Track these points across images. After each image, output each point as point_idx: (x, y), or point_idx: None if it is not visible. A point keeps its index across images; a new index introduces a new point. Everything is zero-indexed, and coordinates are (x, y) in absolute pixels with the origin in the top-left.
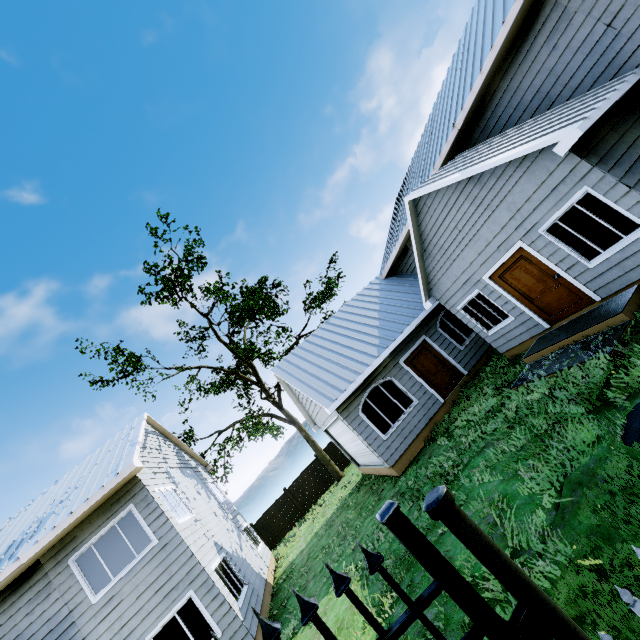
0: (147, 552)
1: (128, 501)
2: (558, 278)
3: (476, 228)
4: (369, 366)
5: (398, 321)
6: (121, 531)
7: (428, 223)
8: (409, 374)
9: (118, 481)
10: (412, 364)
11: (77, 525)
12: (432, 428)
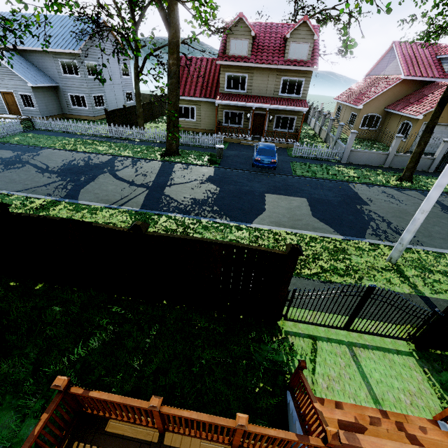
0: None
1: None
2: (17, 105)
3: (4, 78)
4: None
5: None
6: None
7: None
8: None
9: None
10: None
11: None
12: None
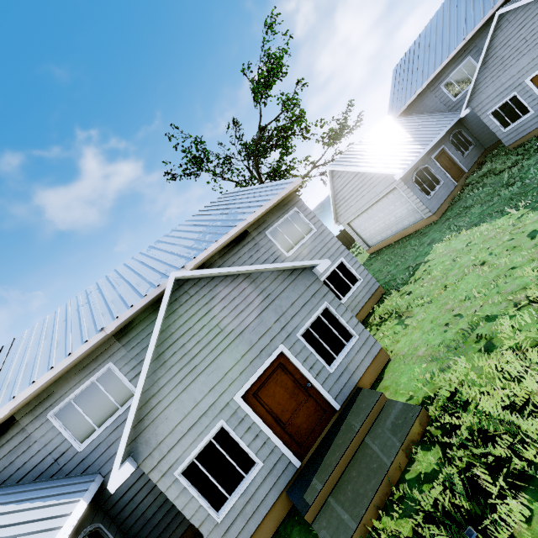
0: (312, 235)
1: (292, 206)
2: None
3: None
4: (420, 153)
5: (429, 133)
6: (292, 222)
7: (501, 37)
8: (437, 166)
9: (294, 186)
10: (437, 161)
11: (265, 214)
12: (452, 198)
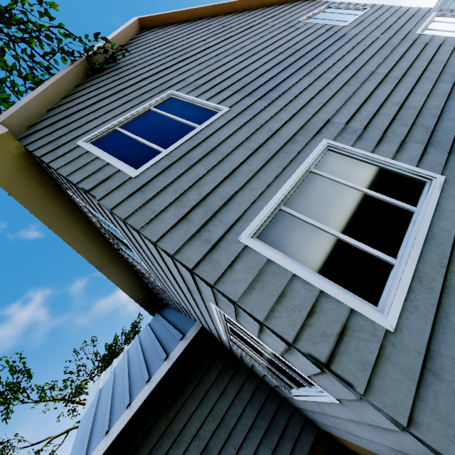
0: None
1: None
2: None
3: None
4: None
5: None
6: None
7: None
8: None
9: None
10: None
11: None
12: None
